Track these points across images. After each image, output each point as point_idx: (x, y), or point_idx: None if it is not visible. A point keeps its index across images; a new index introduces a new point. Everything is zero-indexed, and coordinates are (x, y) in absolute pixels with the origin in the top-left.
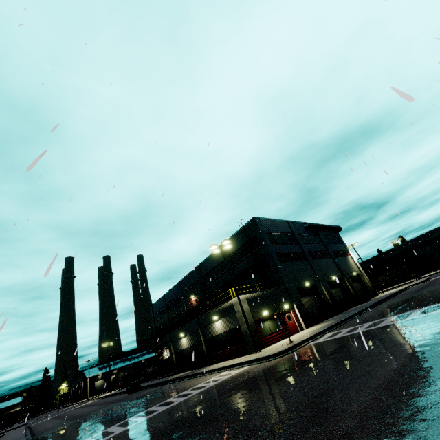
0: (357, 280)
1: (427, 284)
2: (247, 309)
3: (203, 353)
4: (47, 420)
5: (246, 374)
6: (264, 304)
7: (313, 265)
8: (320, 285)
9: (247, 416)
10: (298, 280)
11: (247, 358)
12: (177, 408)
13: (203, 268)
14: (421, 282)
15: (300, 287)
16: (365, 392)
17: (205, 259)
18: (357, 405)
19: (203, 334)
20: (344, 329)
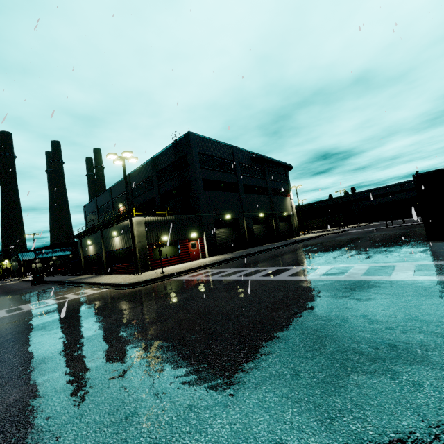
0: (286, 220)
1: (334, 237)
2: (142, 232)
3: (103, 263)
4: None
5: (80, 301)
6: (167, 230)
7: (243, 199)
8: (242, 220)
9: None
10: (220, 211)
11: (120, 279)
12: None
13: (133, 178)
14: (336, 232)
15: (218, 219)
16: None
17: (136, 169)
18: None
19: (105, 246)
20: (216, 270)
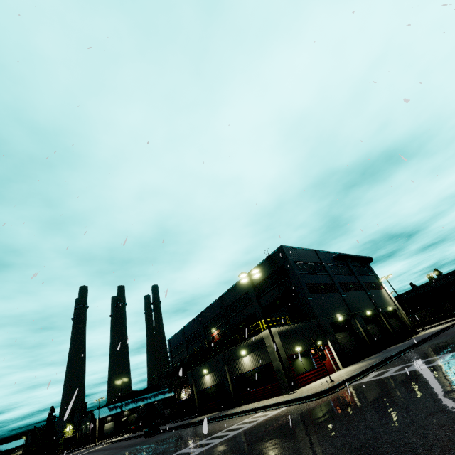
0: (394, 315)
1: None
2: (278, 344)
3: (230, 392)
4: None
5: (288, 414)
6: (296, 339)
7: (345, 297)
8: (354, 320)
9: (312, 454)
10: (330, 313)
11: (283, 398)
12: (216, 449)
13: (226, 299)
14: None
15: (332, 322)
16: (450, 427)
17: (229, 289)
18: (447, 440)
19: (230, 371)
20: (391, 368)
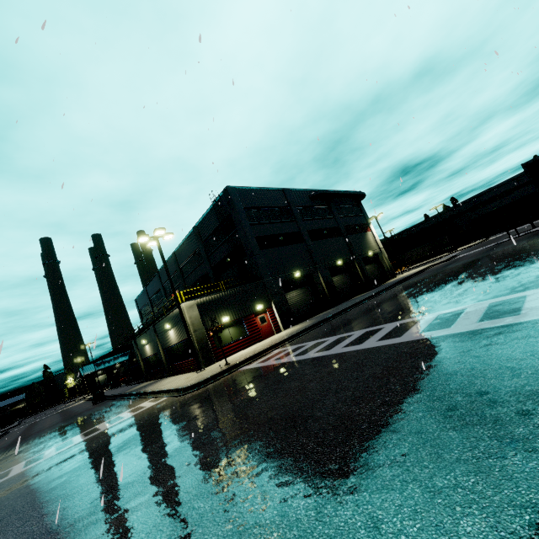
0: (374, 261)
1: (440, 269)
2: (196, 318)
3: (163, 363)
4: (24, 427)
5: (133, 421)
6: (226, 308)
7: (311, 248)
8: (316, 274)
9: None
10: (286, 270)
11: (180, 382)
12: (8, 483)
13: (180, 256)
14: (443, 261)
15: (286, 280)
16: None
17: (181, 244)
18: None
19: (161, 343)
20: (291, 347)
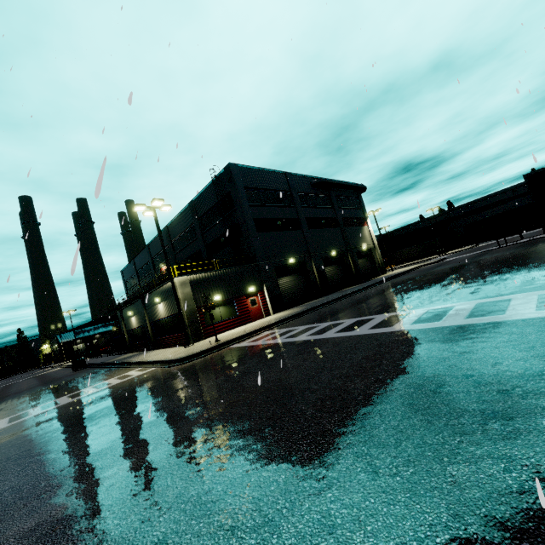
0: (367, 255)
1: (430, 269)
2: (188, 294)
3: (149, 336)
4: None
5: (122, 387)
6: (218, 287)
7: (308, 236)
8: (310, 262)
9: None
10: (280, 256)
11: (168, 354)
12: None
13: (173, 230)
14: (433, 262)
15: (280, 265)
16: None
17: (174, 218)
18: None
19: (149, 316)
20: (281, 330)
